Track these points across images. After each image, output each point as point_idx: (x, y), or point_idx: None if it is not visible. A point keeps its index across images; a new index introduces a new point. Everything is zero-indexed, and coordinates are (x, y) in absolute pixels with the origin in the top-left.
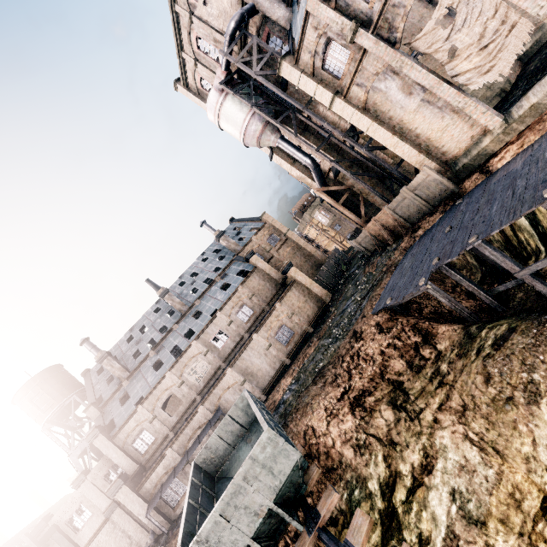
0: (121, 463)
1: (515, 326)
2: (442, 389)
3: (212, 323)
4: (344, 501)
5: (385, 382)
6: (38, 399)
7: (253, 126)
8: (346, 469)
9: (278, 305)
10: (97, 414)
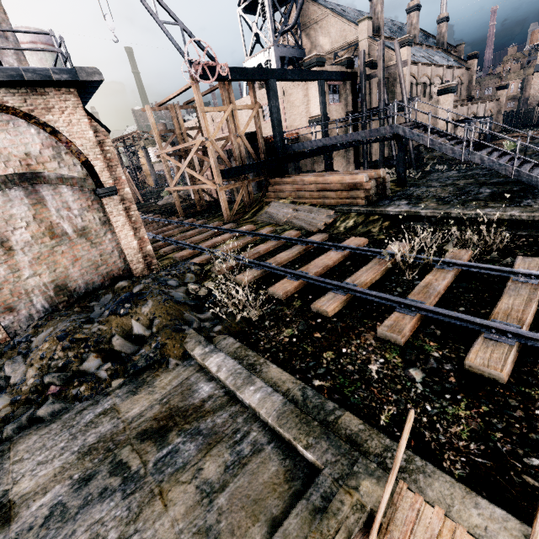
0: (407, 87)
1: None
2: None
3: (450, 70)
4: None
5: None
6: None
7: None
8: None
9: (494, 101)
10: (371, 34)
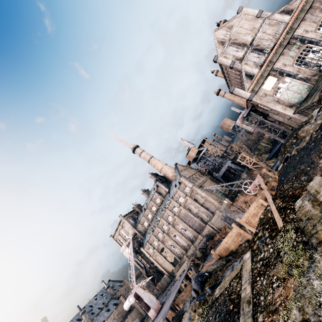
0: None
1: None
2: None
3: None
4: None
5: None
6: None
7: None
8: None
9: (128, 316)
10: None
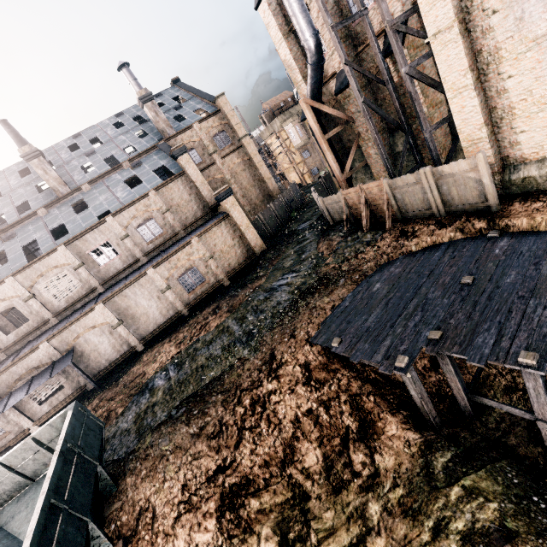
0: None
1: (516, 534)
2: None
3: (97, 229)
4: None
5: (284, 480)
6: None
7: None
8: None
9: (195, 240)
10: None
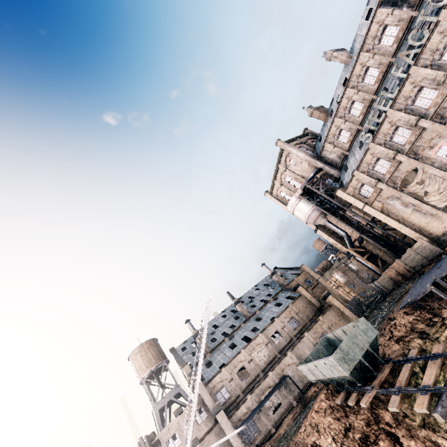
0: (209, 404)
1: None
2: None
3: (271, 324)
4: None
5: (414, 332)
6: (146, 357)
7: (313, 214)
8: (399, 365)
9: (321, 318)
10: (190, 370)
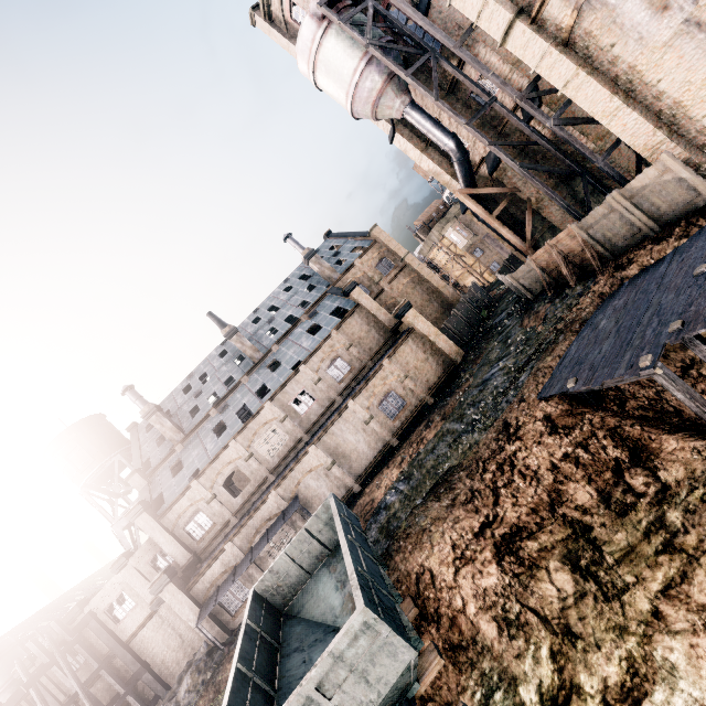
0: (170, 550)
1: None
2: (671, 558)
3: (293, 379)
4: (476, 703)
5: (558, 520)
6: (75, 456)
7: (368, 83)
8: (483, 654)
9: (386, 363)
10: (143, 483)
